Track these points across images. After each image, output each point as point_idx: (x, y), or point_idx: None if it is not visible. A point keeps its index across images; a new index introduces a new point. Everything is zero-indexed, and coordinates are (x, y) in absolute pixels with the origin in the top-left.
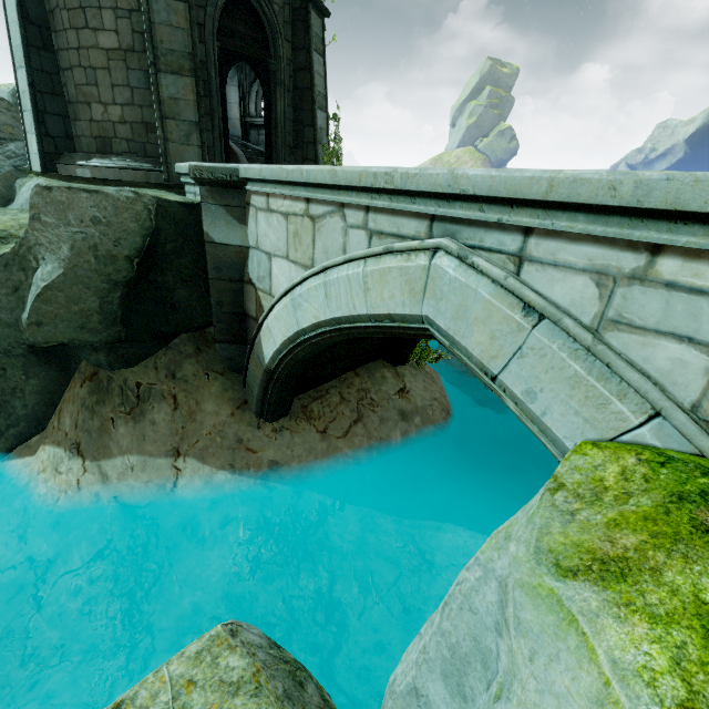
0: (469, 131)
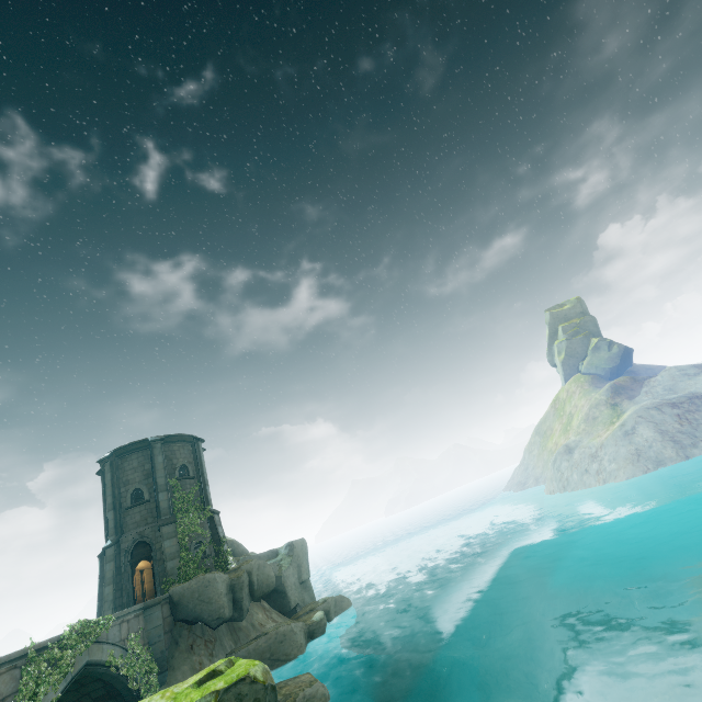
0: (565, 364)
